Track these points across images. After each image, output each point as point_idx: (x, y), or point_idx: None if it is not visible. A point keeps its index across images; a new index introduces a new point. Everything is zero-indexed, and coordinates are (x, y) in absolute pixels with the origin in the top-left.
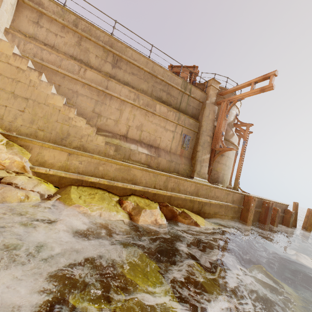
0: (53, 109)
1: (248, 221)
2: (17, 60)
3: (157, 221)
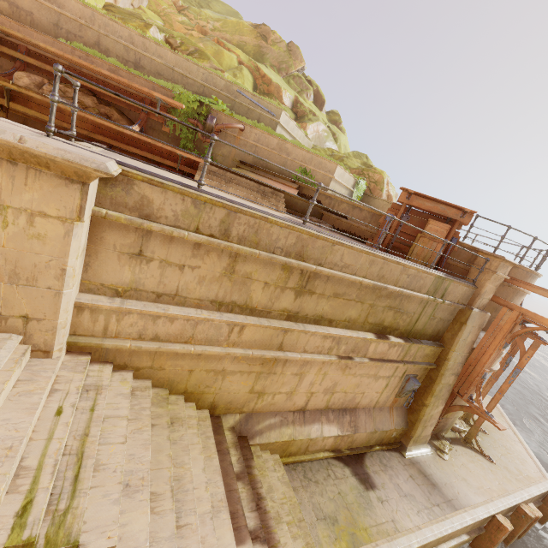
0: None
1: None
2: None
3: None
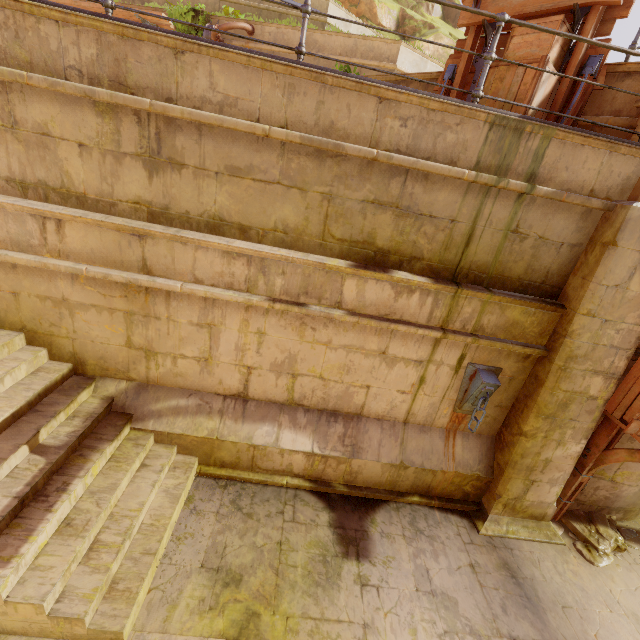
0: None
1: None
2: None
3: None
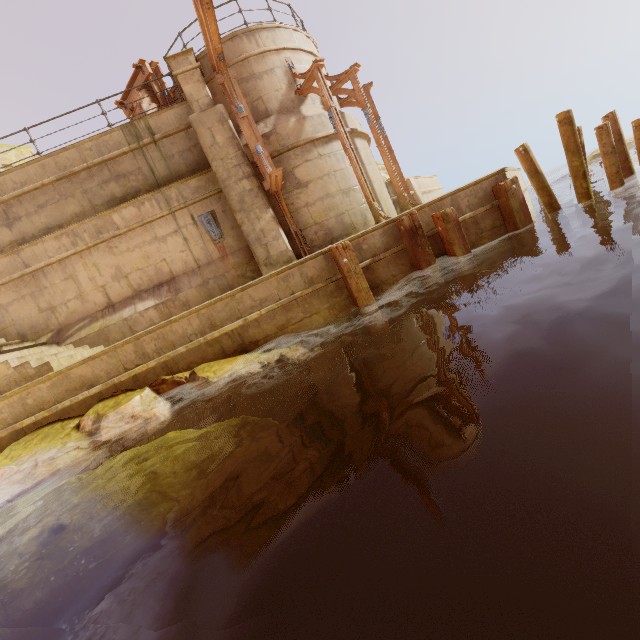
0: None
1: (357, 295)
2: None
3: (137, 419)
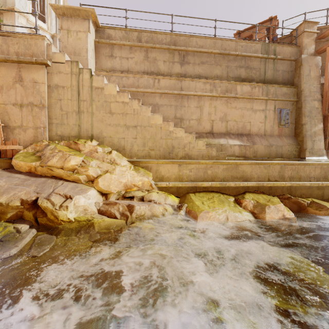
0: (156, 129)
1: None
2: (121, 96)
3: (285, 217)
